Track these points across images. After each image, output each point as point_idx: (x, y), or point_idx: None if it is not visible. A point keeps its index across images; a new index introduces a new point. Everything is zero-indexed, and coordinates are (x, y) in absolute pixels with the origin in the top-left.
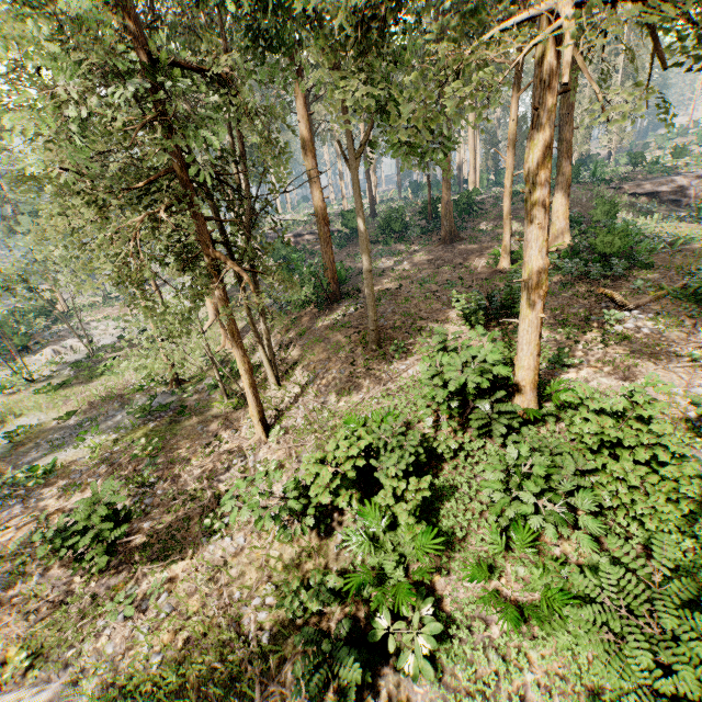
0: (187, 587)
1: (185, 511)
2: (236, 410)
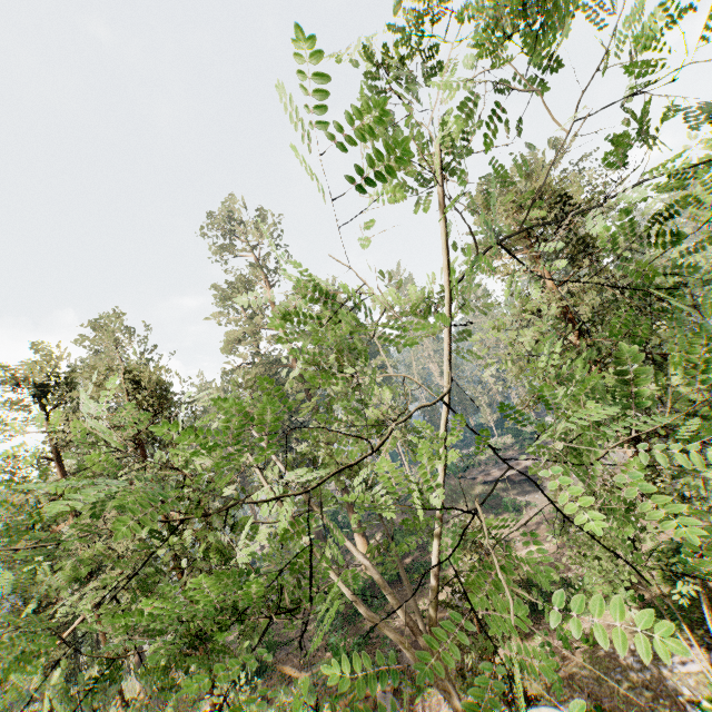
0: None
1: None
2: None
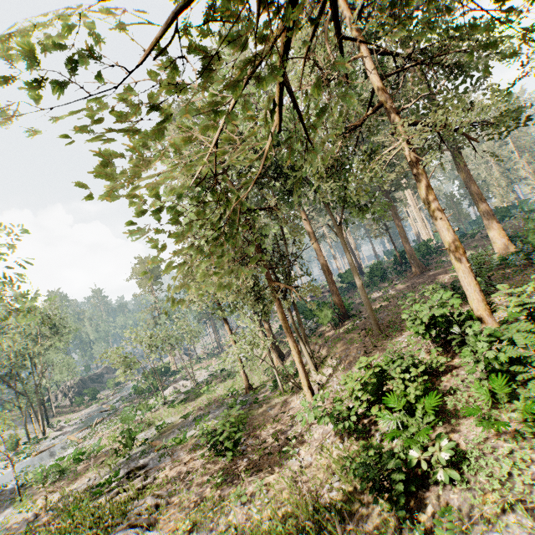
0: (278, 487)
1: (269, 449)
2: (290, 396)
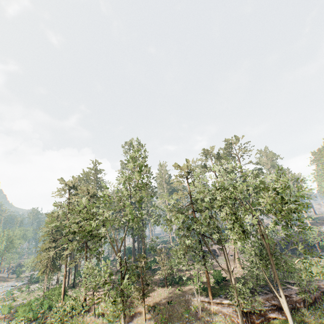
0: None
1: None
2: None
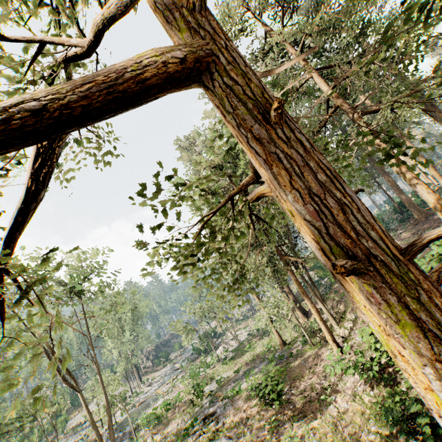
0: (322, 430)
1: (309, 397)
2: (320, 349)
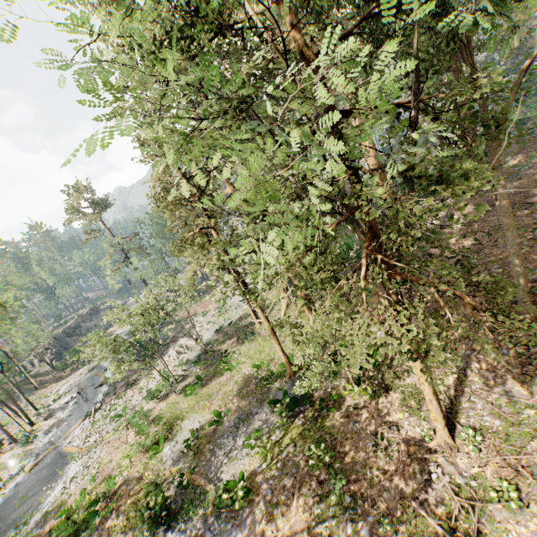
0: None
1: None
2: (376, 400)
